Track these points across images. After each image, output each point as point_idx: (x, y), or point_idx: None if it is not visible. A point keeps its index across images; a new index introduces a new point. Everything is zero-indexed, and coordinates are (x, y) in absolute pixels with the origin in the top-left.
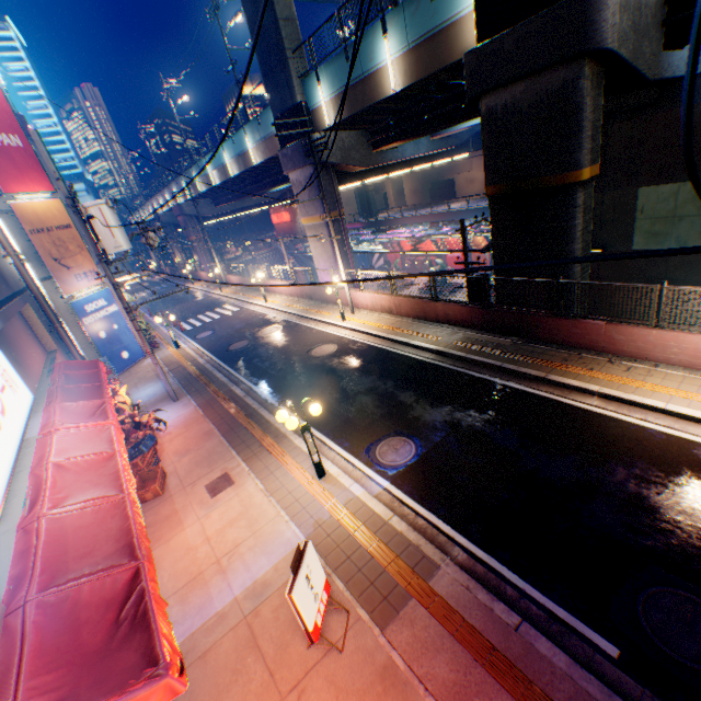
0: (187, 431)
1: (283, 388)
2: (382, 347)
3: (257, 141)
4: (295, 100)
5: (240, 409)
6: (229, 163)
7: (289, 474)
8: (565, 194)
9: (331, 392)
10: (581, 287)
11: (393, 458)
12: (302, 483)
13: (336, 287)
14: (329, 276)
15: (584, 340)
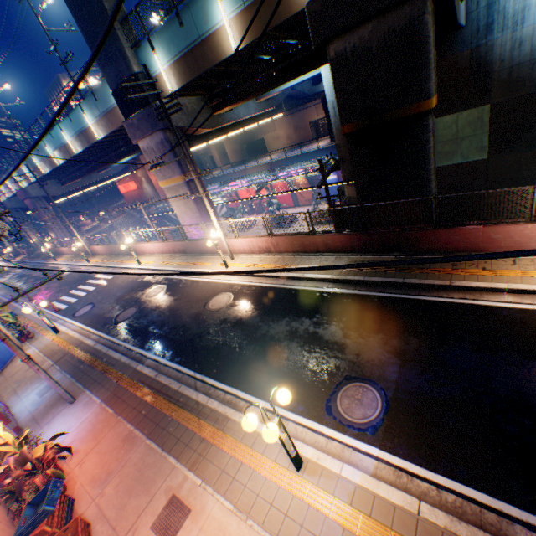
0: (99, 442)
1: (195, 353)
2: (278, 286)
3: (97, 116)
4: (132, 69)
5: (157, 393)
6: (70, 142)
7: (257, 475)
8: (419, 122)
9: (251, 346)
10: (458, 199)
11: (363, 412)
12: (281, 484)
13: (215, 239)
14: (196, 229)
15: (463, 244)
